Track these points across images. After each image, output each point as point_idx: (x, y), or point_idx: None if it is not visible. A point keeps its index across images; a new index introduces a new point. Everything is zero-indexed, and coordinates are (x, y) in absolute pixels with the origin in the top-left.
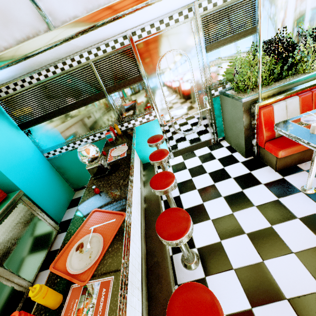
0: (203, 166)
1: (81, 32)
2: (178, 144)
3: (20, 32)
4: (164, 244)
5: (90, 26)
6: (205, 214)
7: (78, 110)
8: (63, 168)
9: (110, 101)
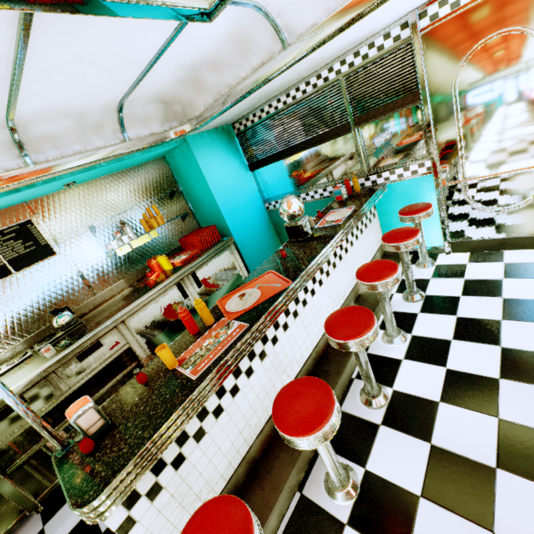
0: (502, 284)
1: (317, 46)
2: (468, 229)
3: (257, 58)
4: (348, 359)
5: (328, 35)
6: (441, 356)
7: (312, 150)
8: (281, 226)
9: (357, 138)
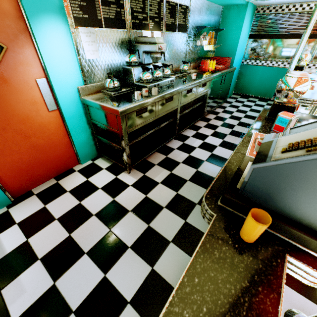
0: None
1: None
2: None
3: None
4: None
5: None
6: None
7: (290, 40)
8: (243, 75)
9: None
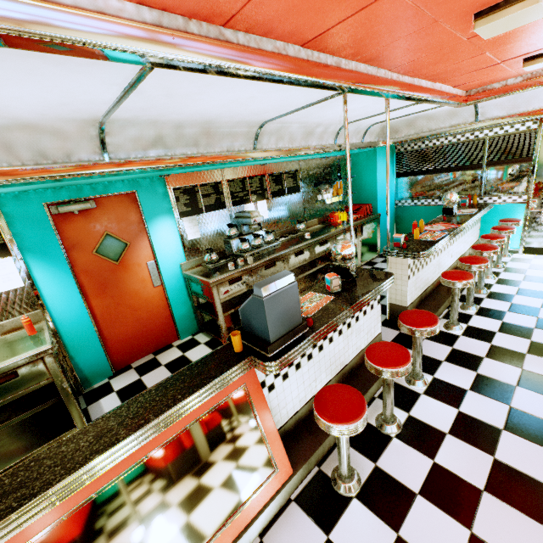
0: None
1: (494, 125)
2: (537, 240)
3: (456, 121)
4: None
5: (503, 122)
6: (516, 284)
7: (448, 174)
8: (401, 218)
9: (483, 173)
